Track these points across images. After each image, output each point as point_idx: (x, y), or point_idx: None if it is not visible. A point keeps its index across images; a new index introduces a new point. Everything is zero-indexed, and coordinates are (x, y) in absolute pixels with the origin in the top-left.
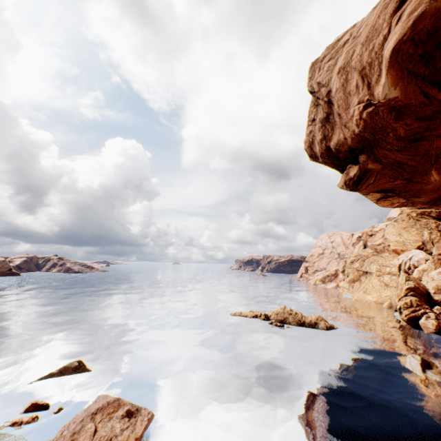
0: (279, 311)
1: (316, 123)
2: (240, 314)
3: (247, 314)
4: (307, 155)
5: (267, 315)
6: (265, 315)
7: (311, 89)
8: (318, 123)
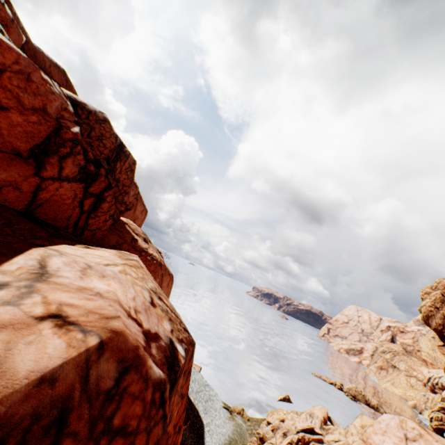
0: (351, 387)
1: (439, 312)
2: (320, 377)
3: (325, 379)
4: (422, 319)
5: (341, 386)
6: (340, 386)
7: (442, 293)
8: (440, 314)
